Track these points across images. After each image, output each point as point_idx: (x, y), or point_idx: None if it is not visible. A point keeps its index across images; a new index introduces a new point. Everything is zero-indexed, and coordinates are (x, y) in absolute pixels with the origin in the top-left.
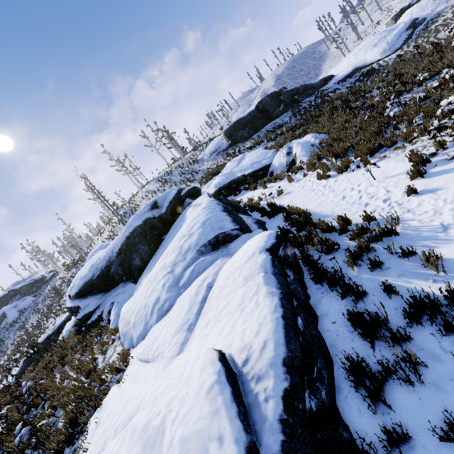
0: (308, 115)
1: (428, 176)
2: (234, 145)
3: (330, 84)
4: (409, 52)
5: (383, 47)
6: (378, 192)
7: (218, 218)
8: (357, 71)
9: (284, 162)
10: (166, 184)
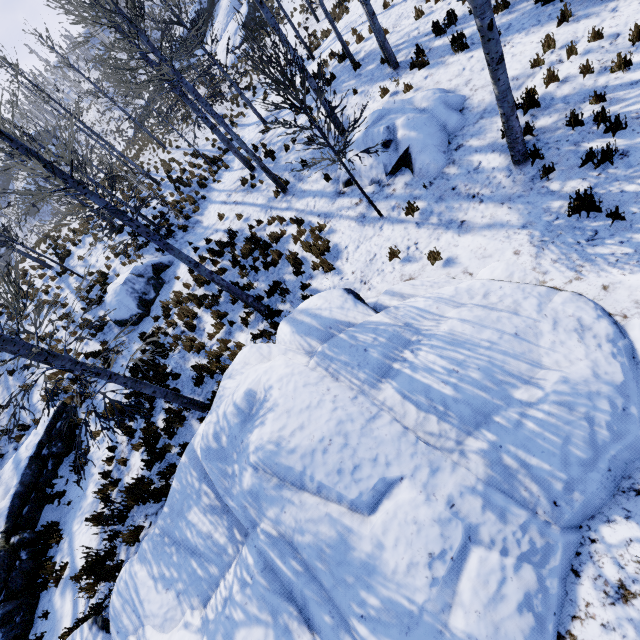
0: None
1: None
2: None
3: None
4: None
5: None
6: None
7: (234, 2)
8: None
9: None
10: None
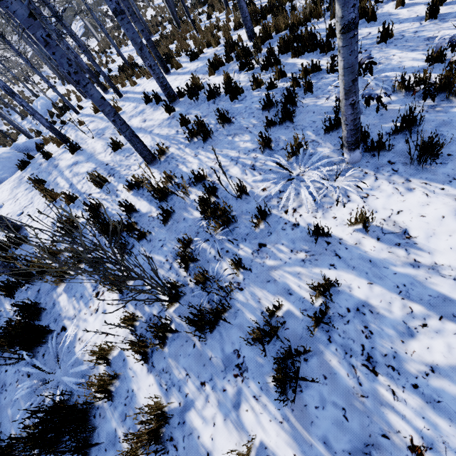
0: None
1: None
2: None
3: None
4: None
5: None
6: None
7: None
8: None
9: None
10: None
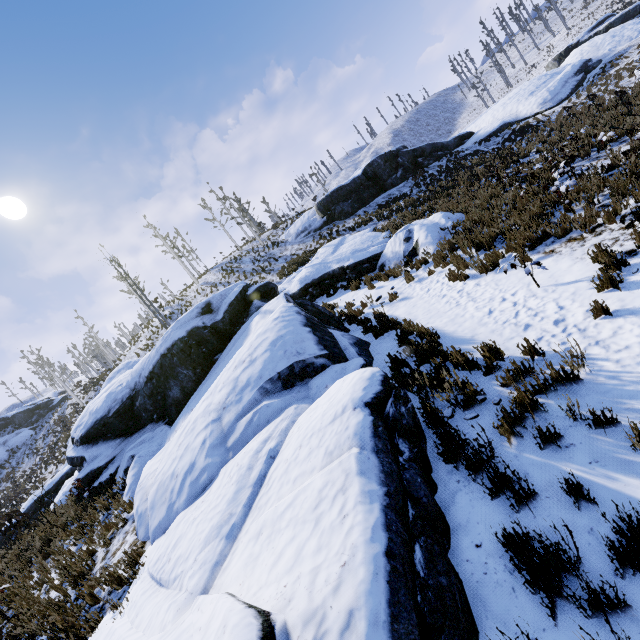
0: (436, 185)
1: (626, 288)
2: (331, 223)
3: (468, 143)
4: (580, 104)
5: (543, 97)
6: (545, 308)
7: (295, 337)
8: (507, 127)
9: (400, 252)
10: (232, 274)
